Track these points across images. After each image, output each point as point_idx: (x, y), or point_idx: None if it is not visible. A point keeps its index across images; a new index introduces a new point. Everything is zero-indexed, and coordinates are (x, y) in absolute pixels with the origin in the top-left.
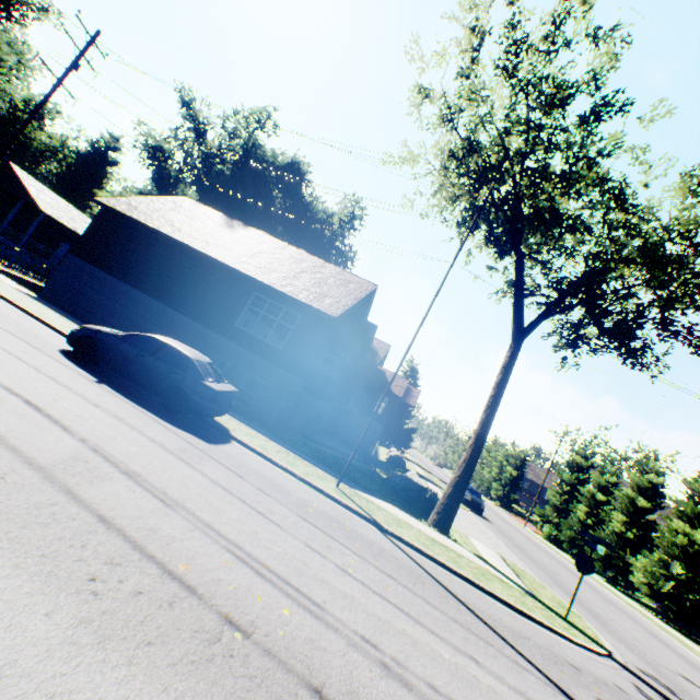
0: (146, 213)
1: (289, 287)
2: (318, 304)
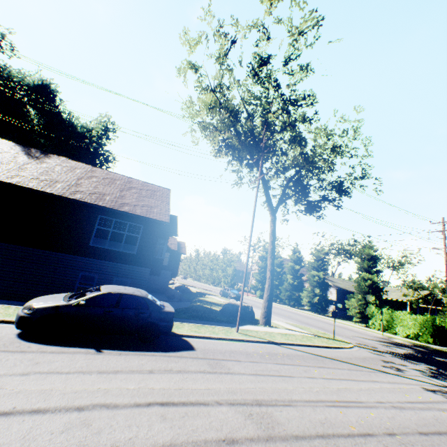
0: None
1: (125, 206)
2: (153, 215)
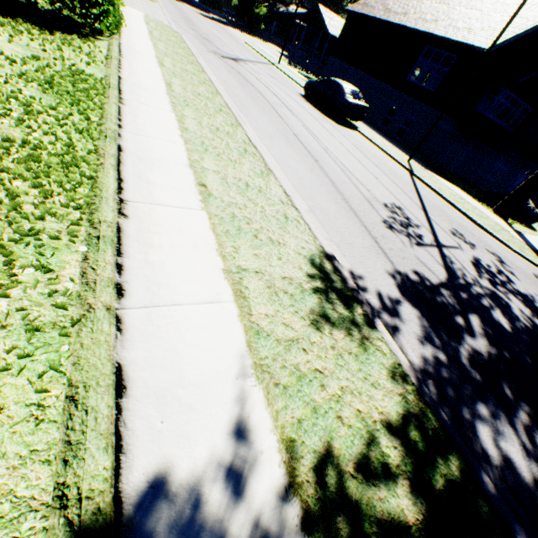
0: (371, 7)
1: (456, 32)
2: (476, 40)
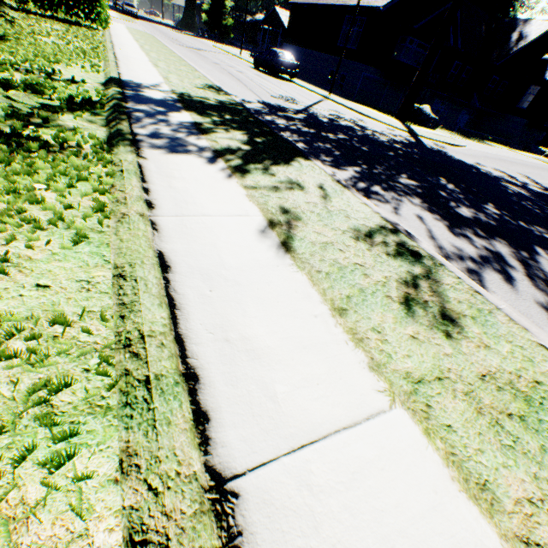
0: None
1: (364, 0)
2: (376, 3)
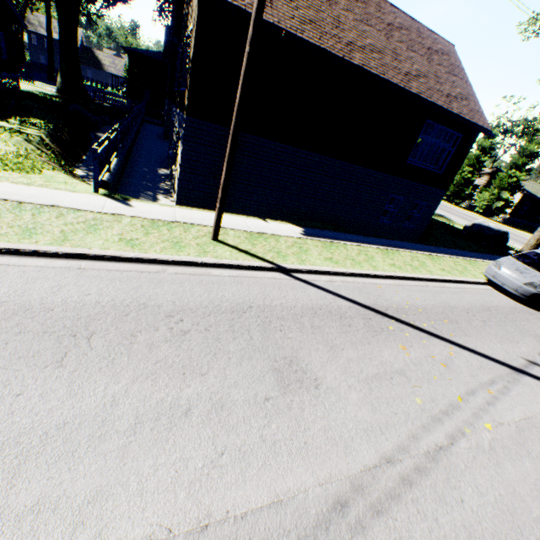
0: None
1: (451, 102)
2: (476, 118)
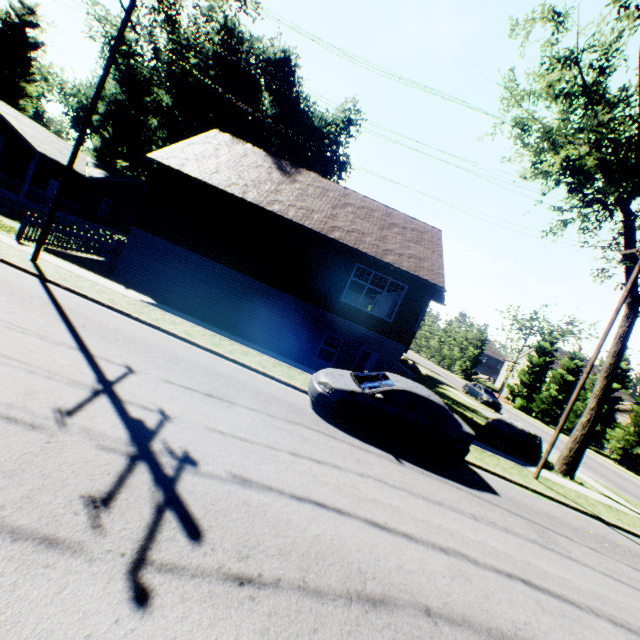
0: (207, 170)
1: (388, 254)
2: (423, 273)
